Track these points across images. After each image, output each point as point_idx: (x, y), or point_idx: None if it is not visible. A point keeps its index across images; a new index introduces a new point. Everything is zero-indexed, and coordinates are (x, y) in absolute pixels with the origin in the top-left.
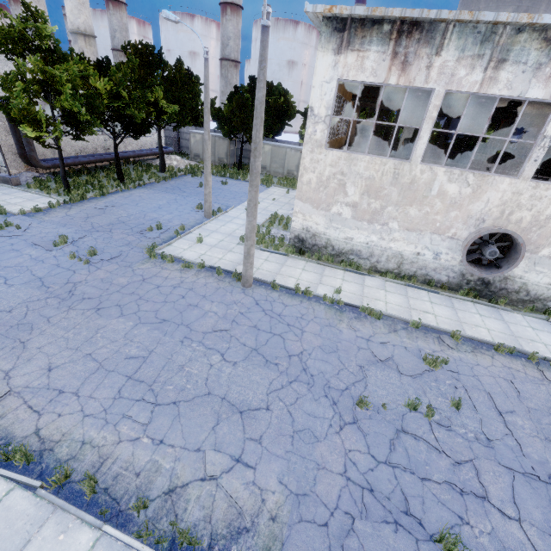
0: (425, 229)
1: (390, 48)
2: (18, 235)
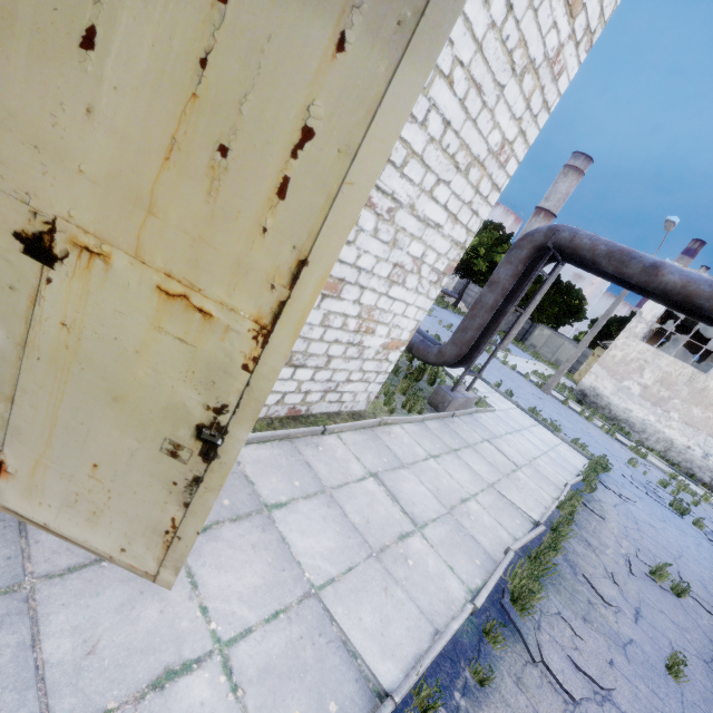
0: (703, 429)
1: None
2: None
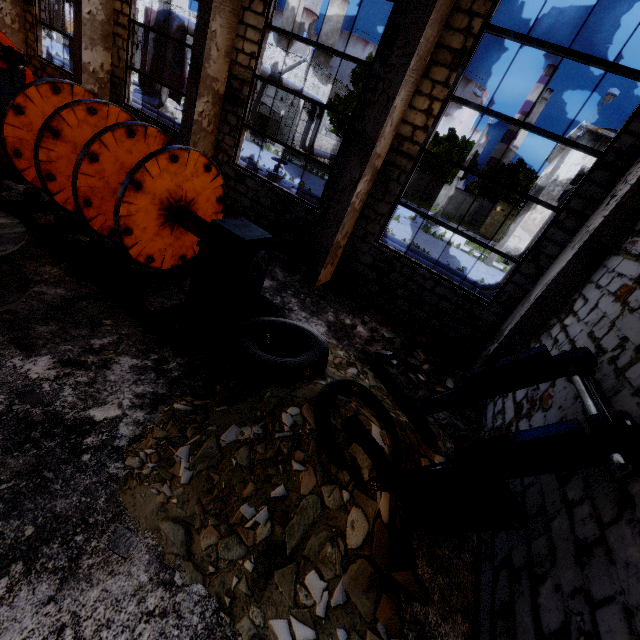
0: None
1: None
2: None
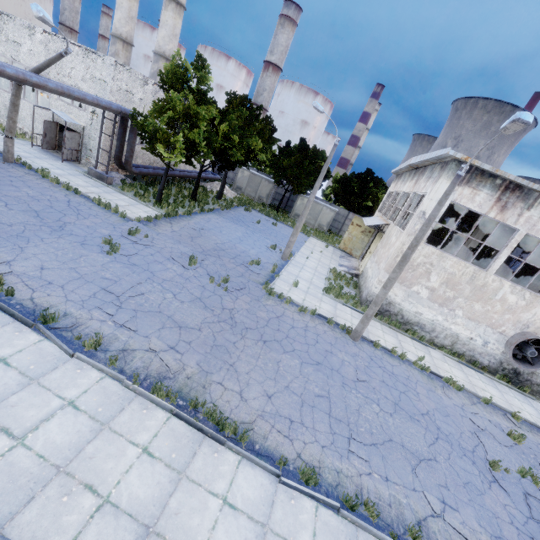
0: (483, 322)
1: (496, 194)
2: (150, 245)
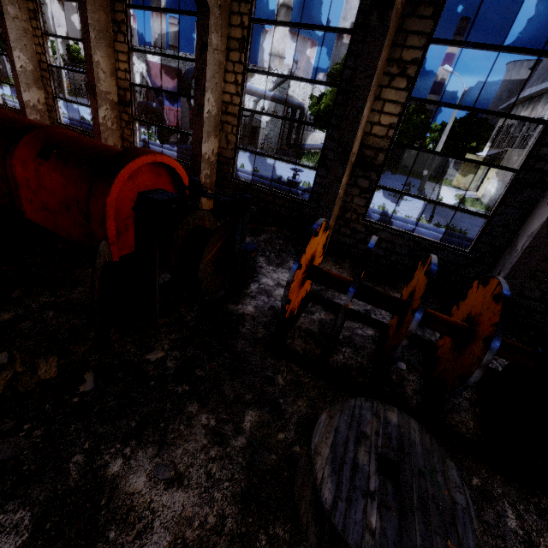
0: None
1: None
2: None
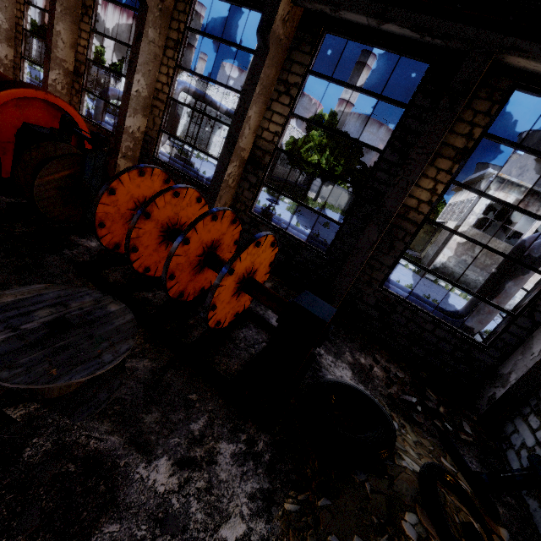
0: None
1: (521, 197)
2: (303, 215)
